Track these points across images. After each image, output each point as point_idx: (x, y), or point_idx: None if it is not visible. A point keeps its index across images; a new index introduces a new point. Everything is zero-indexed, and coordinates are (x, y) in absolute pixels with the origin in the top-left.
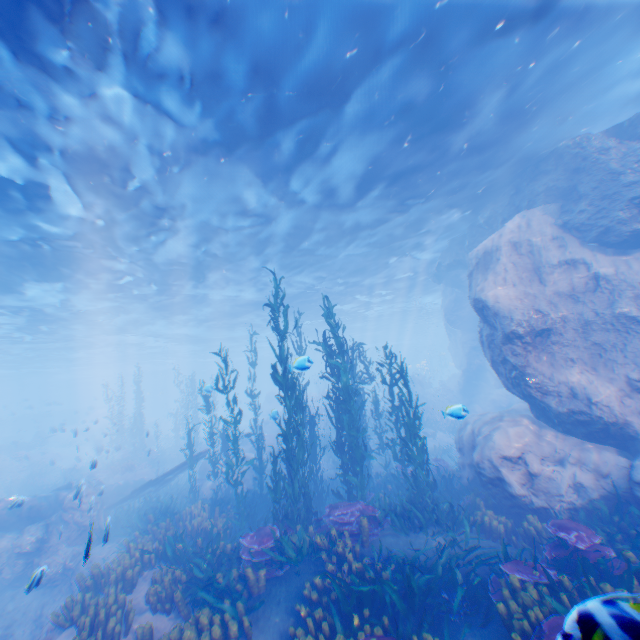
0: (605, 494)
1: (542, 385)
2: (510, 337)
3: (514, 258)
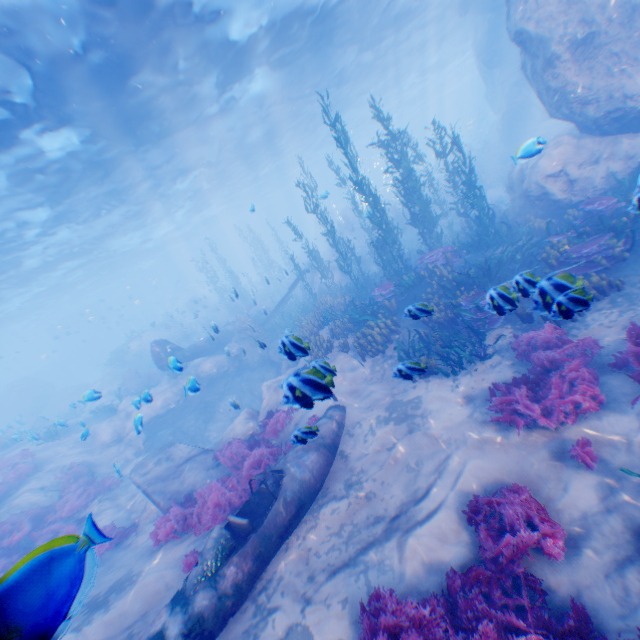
0: (628, 172)
1: (582, 100)
2: (551, 62)
3: None
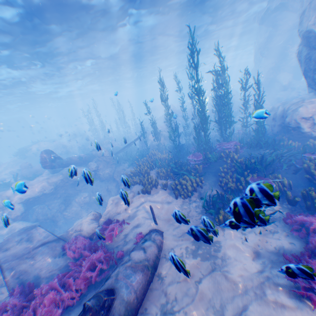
0: None
1: None
2: None
3: None
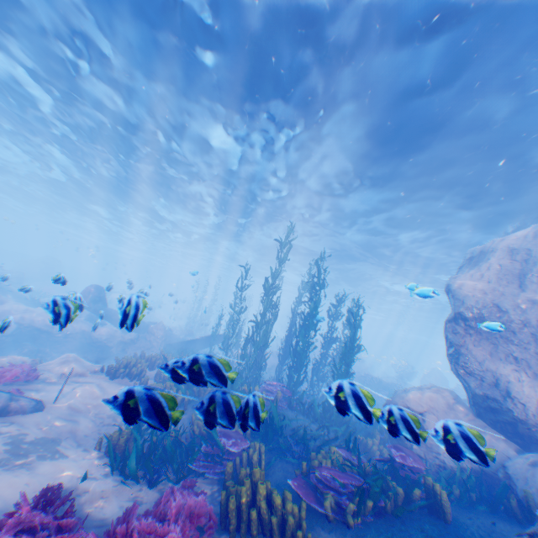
0: (476, 468)
1: (470, 367)
2: (457, 319)
3: (504, 260)
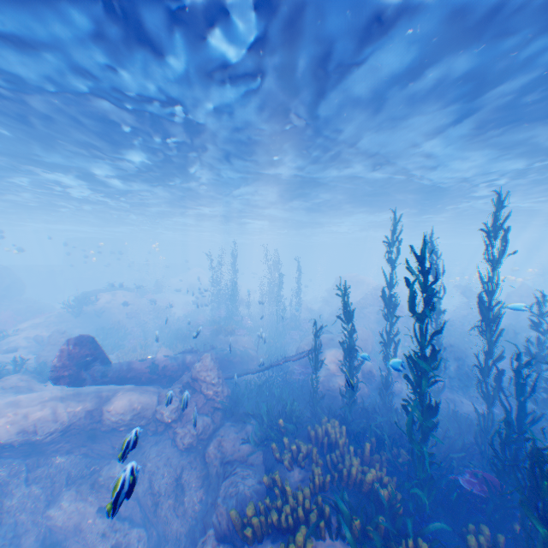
0: None
1: None
2: None
3: None
